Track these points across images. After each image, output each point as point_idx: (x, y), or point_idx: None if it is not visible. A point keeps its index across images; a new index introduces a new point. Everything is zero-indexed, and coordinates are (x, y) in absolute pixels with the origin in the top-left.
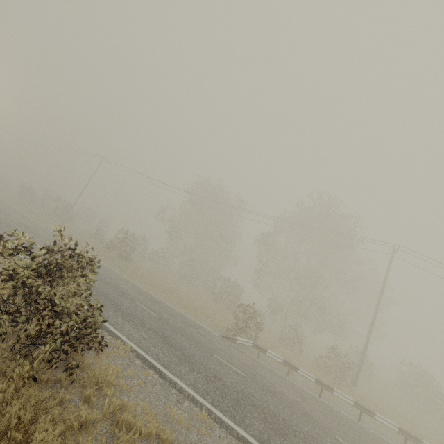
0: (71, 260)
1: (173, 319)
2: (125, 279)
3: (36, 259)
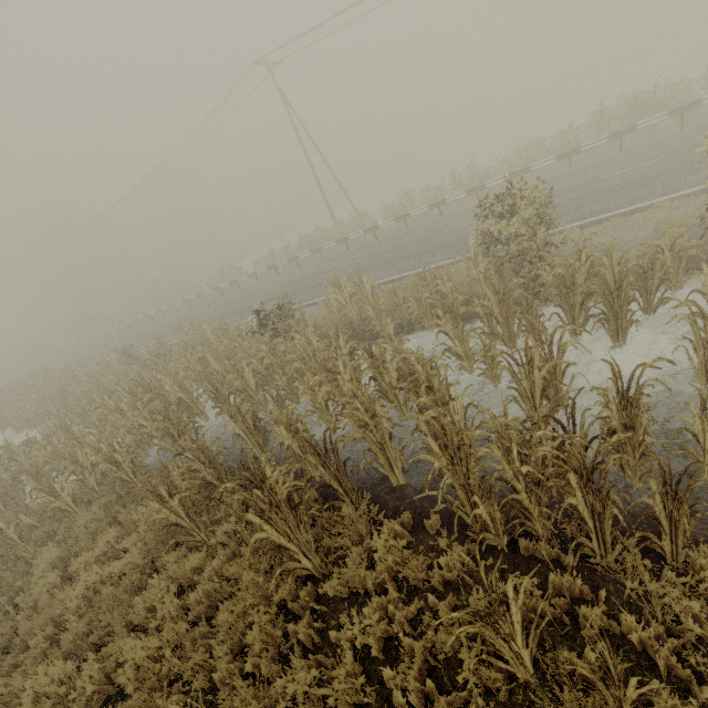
0: None
1: None
2: None
3: None
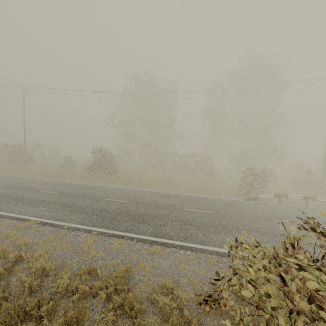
0: None
1: (219, 207)
2: (142, 192)
3: None
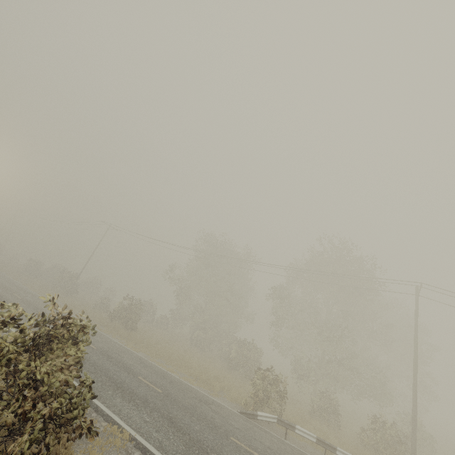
0: (62, 330)
1: (182, 395)
2: (128, 351)
3: (23, 331)
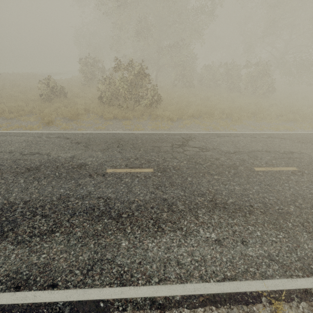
0: None
1: None
2: (257, 138)
3: None
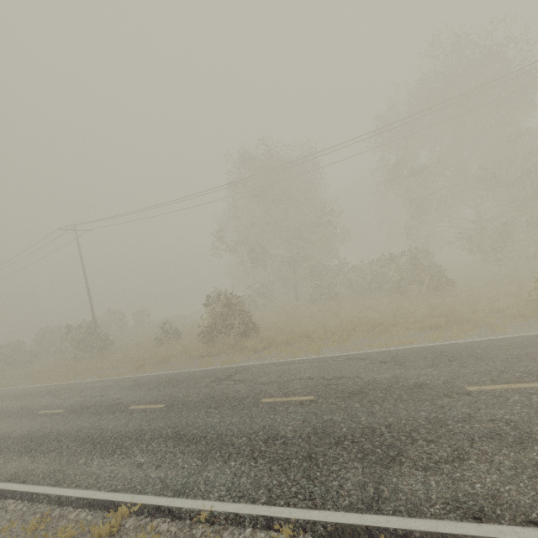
0: None
1: None
2: (327, 362)
3: None
